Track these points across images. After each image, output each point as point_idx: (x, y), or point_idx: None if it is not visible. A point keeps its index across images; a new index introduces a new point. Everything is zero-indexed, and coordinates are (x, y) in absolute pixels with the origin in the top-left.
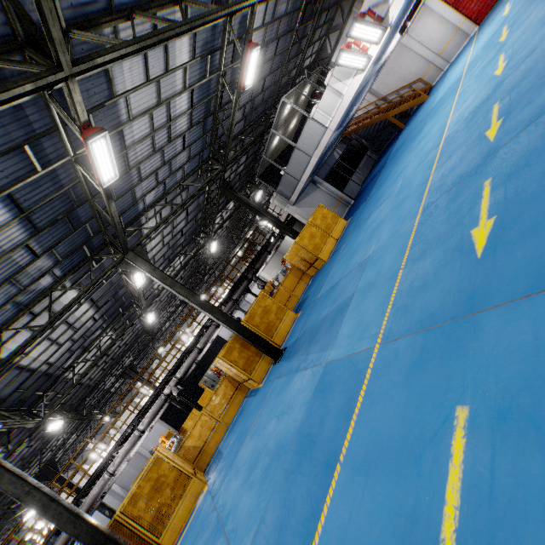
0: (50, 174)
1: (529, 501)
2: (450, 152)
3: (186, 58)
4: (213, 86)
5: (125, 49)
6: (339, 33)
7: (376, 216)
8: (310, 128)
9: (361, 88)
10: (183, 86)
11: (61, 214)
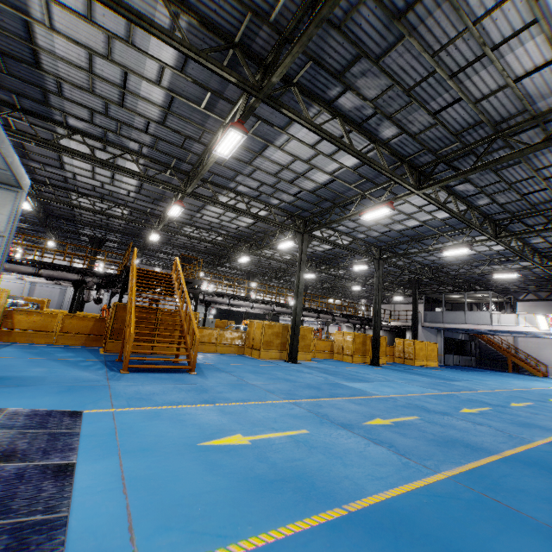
0: (431, 230)
1: (545, 408)
2: (547, 390)
3: (496, 249)
4: (481, 258)
5: (506, 247)
6: (535, 299)
7: (479, 378)
8: (484, 315)
9: (526, 333)
10: (480, 251)
11: (406, 234)
